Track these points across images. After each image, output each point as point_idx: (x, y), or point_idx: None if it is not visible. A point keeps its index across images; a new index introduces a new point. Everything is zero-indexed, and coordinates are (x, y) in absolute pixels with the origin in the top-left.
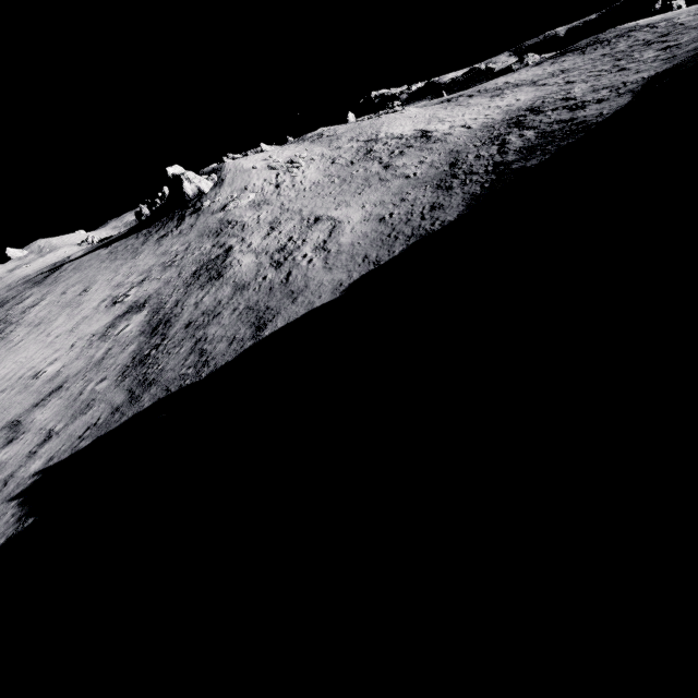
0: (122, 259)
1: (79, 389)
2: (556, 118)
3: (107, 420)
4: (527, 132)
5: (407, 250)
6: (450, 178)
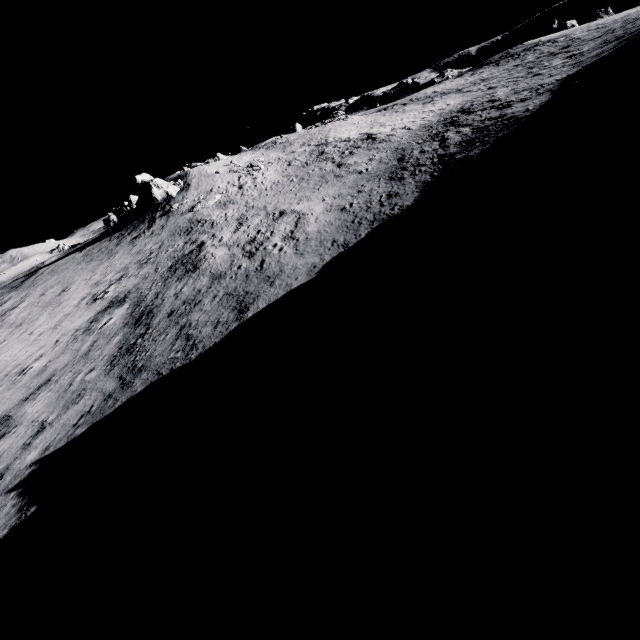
0: (98, 260)
1: (68, 381)
2: (487, 116)
3: (100, 407)
4: (463, 129)
5: (372, 232)
6: (401, 170)
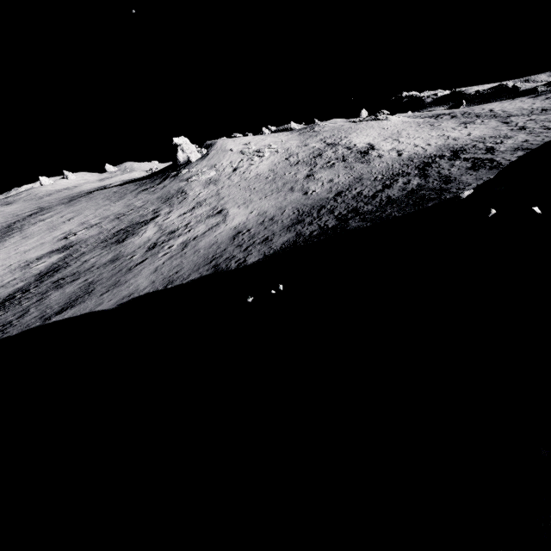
0: (111, 200)
1: None
2: (452, 171)
3: None
4: (415, 180)
5: (192, 282)
6: (317, 209)
